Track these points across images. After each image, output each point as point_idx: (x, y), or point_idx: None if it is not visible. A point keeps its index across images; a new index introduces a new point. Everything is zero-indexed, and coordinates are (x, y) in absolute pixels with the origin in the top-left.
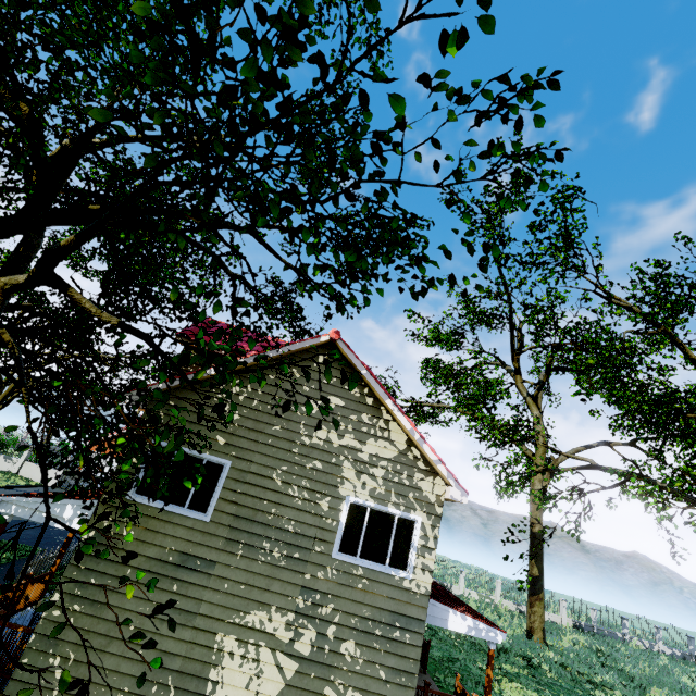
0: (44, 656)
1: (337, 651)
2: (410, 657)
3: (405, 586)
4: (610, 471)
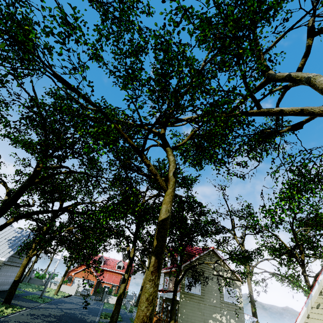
0: None
1: (230, 321)
2: (243, 321)
3: (238, 306)
4: (270, 274)
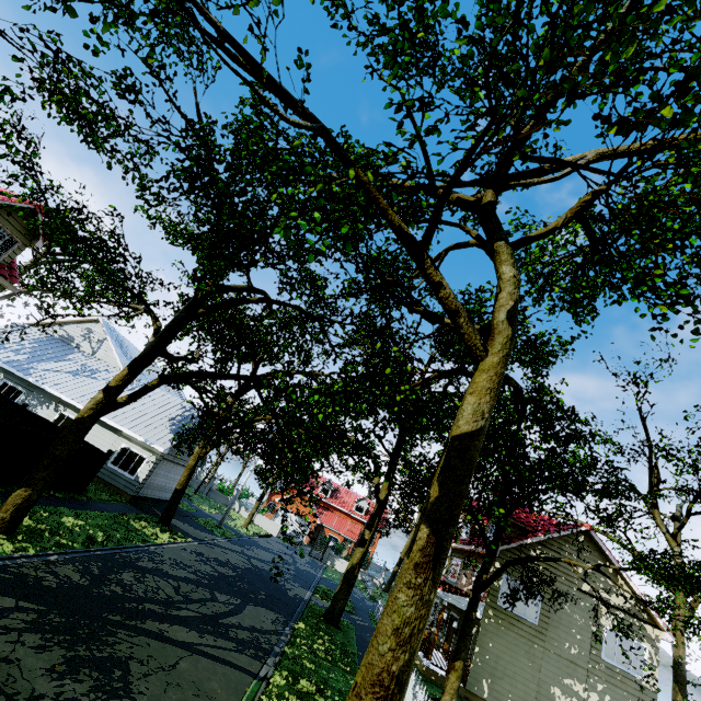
0: (478, 675)
1: None
2: None
3: (643, 684)
4: None
